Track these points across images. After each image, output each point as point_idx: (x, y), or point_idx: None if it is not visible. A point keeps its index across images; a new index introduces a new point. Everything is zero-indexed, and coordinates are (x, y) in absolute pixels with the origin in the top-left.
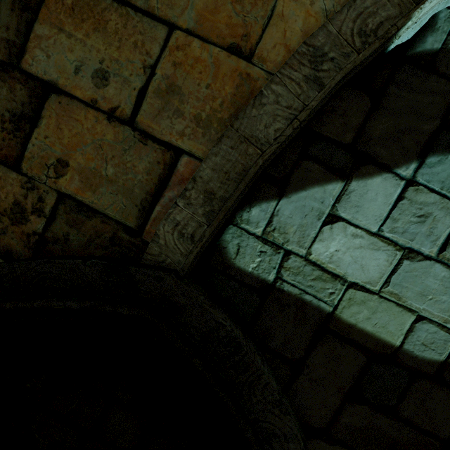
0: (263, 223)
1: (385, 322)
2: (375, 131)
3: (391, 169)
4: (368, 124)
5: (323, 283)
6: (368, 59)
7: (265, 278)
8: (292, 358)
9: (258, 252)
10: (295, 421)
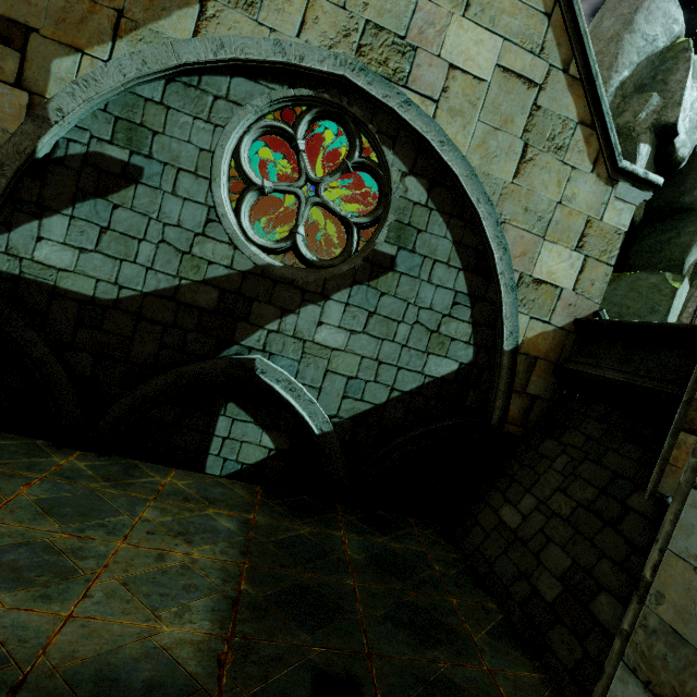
0: (4, 246)
1: (82, 285)
2: (47, 195)
3: (60, 212)
4: (43, 192)
5: (45, 271)
6: (27, 164)
7: (15, 273)
8: (42, 312)
9: (7, 260)
10: (45, 338)
